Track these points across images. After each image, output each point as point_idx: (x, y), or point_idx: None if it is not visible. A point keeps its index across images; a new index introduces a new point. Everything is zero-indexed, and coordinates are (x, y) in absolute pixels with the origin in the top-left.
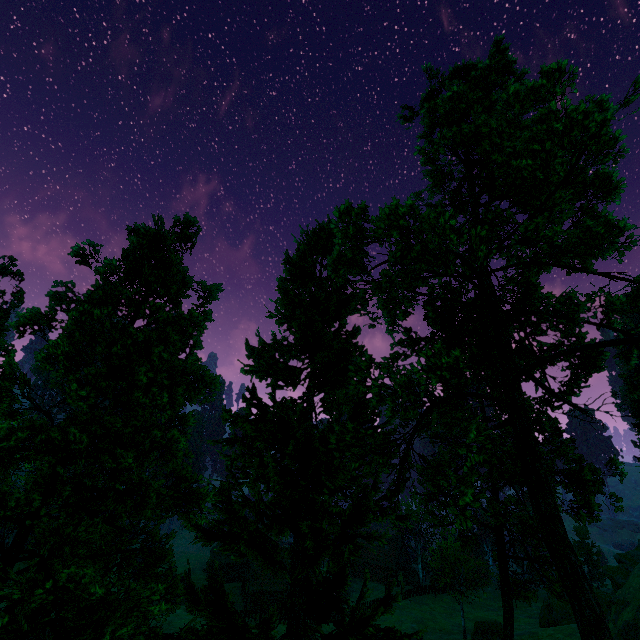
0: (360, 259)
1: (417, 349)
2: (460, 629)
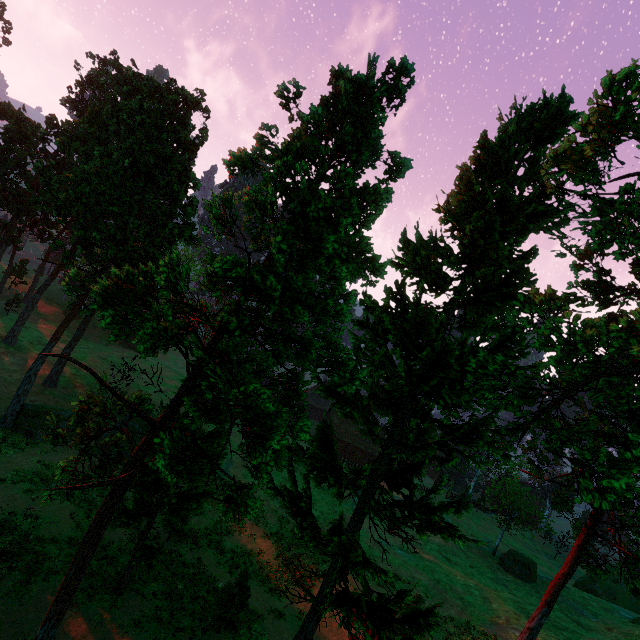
0: (595, 161)
1: (604, 298)
2: (491, 544)
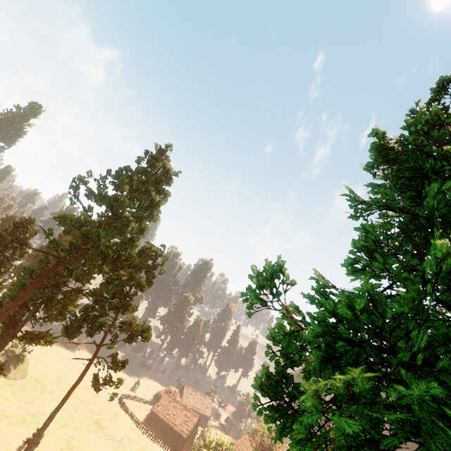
0: None
1: None
2: None
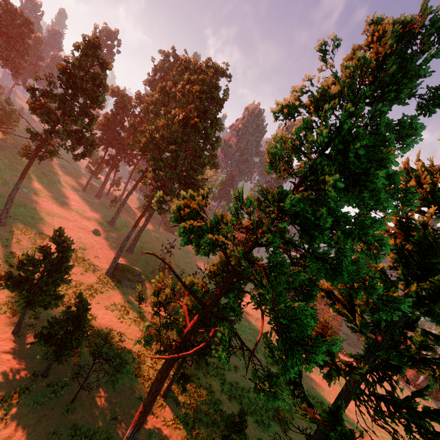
0: None
1: None
2: None
